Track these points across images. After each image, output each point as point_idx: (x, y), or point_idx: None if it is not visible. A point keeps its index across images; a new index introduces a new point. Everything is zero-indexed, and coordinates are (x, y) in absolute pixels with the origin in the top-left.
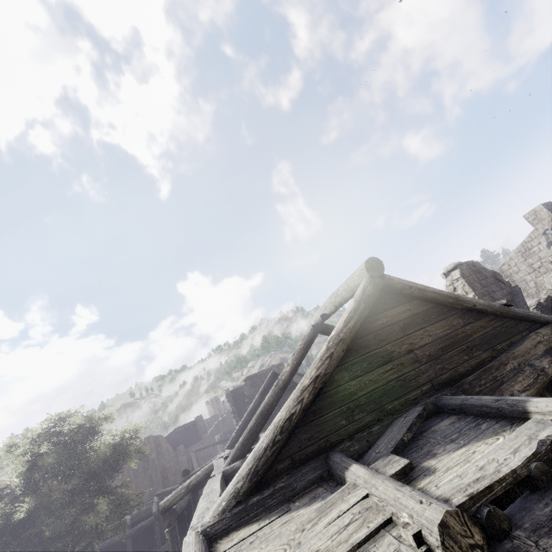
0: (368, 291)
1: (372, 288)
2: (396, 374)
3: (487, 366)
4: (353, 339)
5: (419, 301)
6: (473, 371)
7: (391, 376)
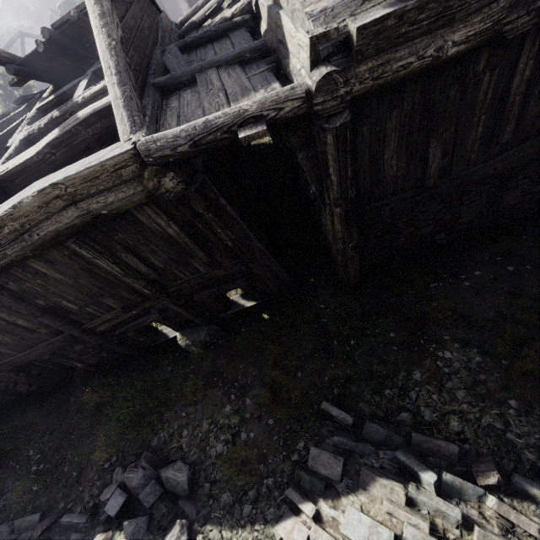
0: None
1: None
2: None
3: None
4: None
5: None
6: None
7: None
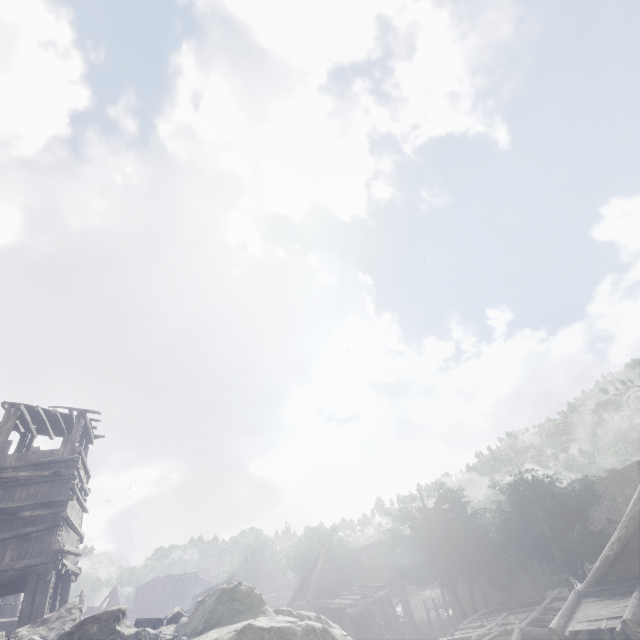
0: None
1: None
2: None
3: None
4: None
5: None
6: None
7: None
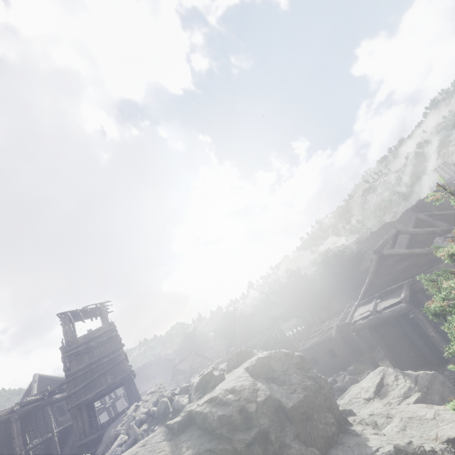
0: (376, 259)
1: (377, 258)
2: (392, 277)
3: (426, 272)
4: (376, 271)
5: (397, 256)
6: (421, 273)
7: (390, 278)
